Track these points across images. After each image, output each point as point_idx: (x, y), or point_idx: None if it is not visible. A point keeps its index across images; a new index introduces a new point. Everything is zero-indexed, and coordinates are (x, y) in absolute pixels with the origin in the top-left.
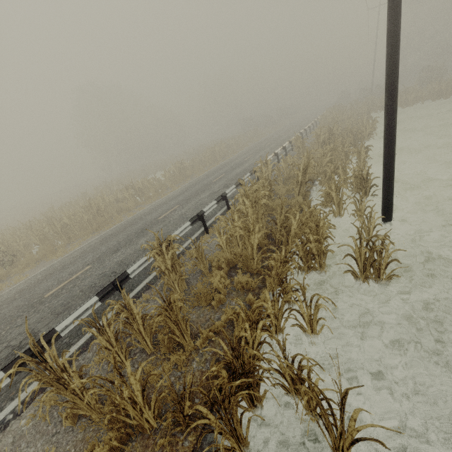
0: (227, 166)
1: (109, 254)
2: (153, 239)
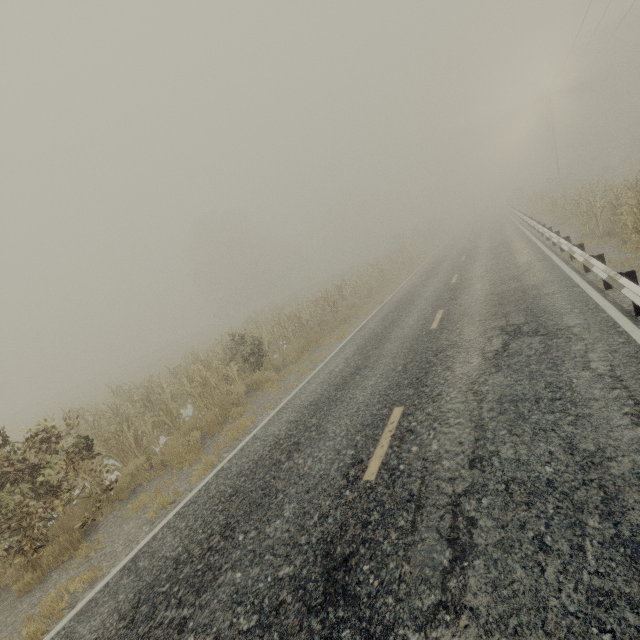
0: (449, 256)
1: (449, 302)
2: (494, 281)
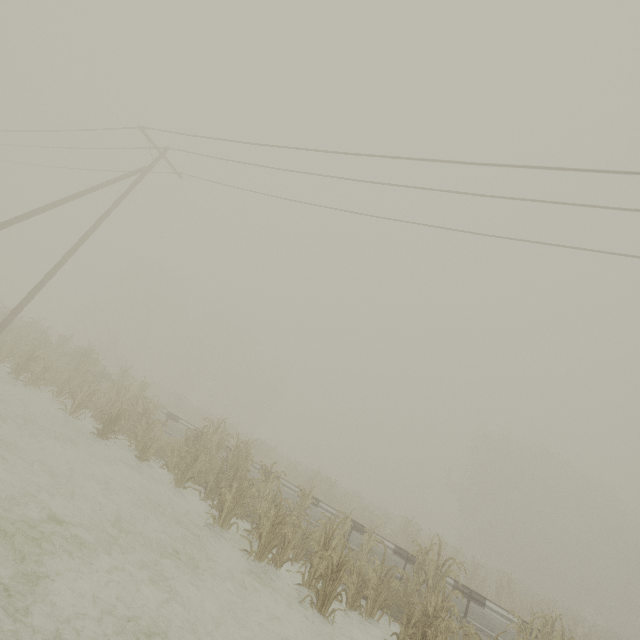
0: None
1: None
2: None
